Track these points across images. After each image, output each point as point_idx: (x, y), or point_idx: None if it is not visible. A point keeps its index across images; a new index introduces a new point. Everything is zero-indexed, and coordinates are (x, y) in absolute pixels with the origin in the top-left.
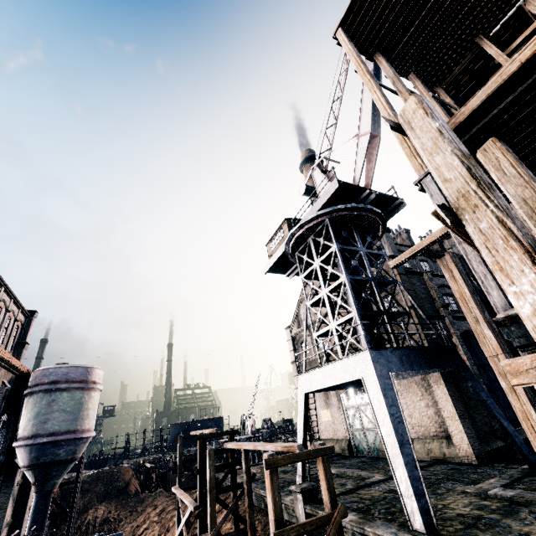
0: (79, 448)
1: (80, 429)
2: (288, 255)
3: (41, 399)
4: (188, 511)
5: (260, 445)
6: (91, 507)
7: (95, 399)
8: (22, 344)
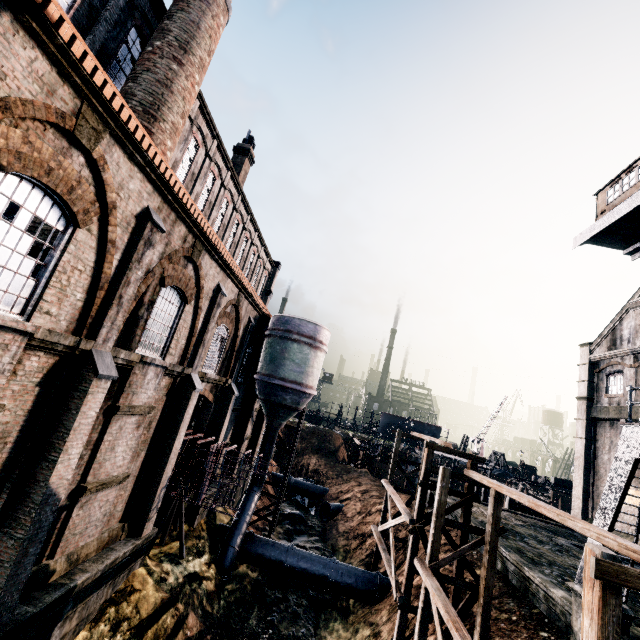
0: (302, 401)
1: (305, 383)
2: None
3: (276, 344)
4: (401, 519)
5: (548, 508)
6: (306, 454)
7: (320, 359)
8: (267, 292)
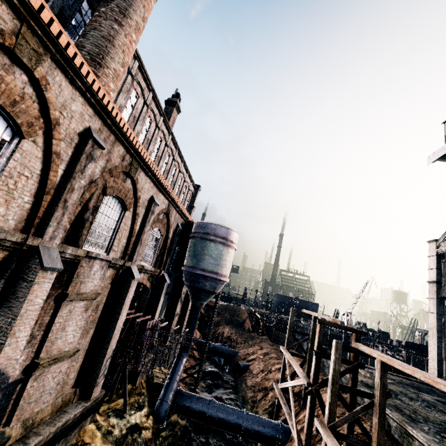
0: (218, 286)
1: (220, 273)
2: None
3: (198, 243)
4: (300, 381)
5: None
6: (221, 325)
7: (231, 254)
8: (191, 207)
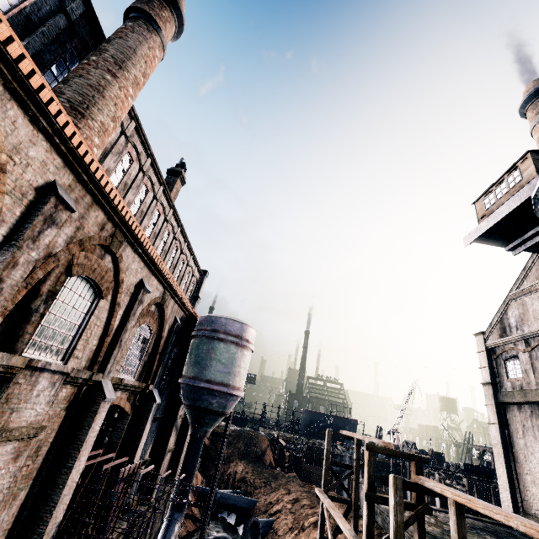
0: (229, 404)
1: (232, 384)
2: (537, 203)
3: (203, 344)
4: None
5: None
6: (233, 461)
7: (247, 358)
8: (195, 298)
